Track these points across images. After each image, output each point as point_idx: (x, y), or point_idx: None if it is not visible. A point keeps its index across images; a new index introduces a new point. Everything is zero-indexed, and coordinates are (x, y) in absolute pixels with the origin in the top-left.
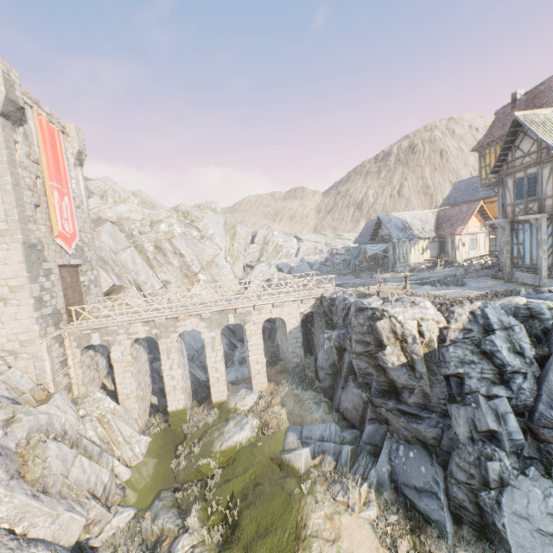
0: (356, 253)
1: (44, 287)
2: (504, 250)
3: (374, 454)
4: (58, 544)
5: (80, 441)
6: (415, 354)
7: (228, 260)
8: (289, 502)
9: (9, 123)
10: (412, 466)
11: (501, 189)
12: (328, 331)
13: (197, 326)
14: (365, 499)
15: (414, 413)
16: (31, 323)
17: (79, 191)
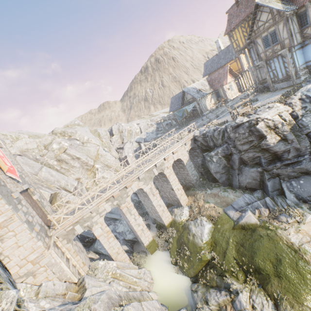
0: (181, 114)
1: (24, 212)
2: (266, 76)
3: (280, 194)
4: None
5: (129, 296)
6: (285, 132)
7: (106, 150)
8: (272, 239)
9: None
10: (306, 186)
11: (254, 46)
12: (206, 153)
13: (138, 186)
14: (300, 214)
15: (294, 161)
16: (33, 243)
17: None
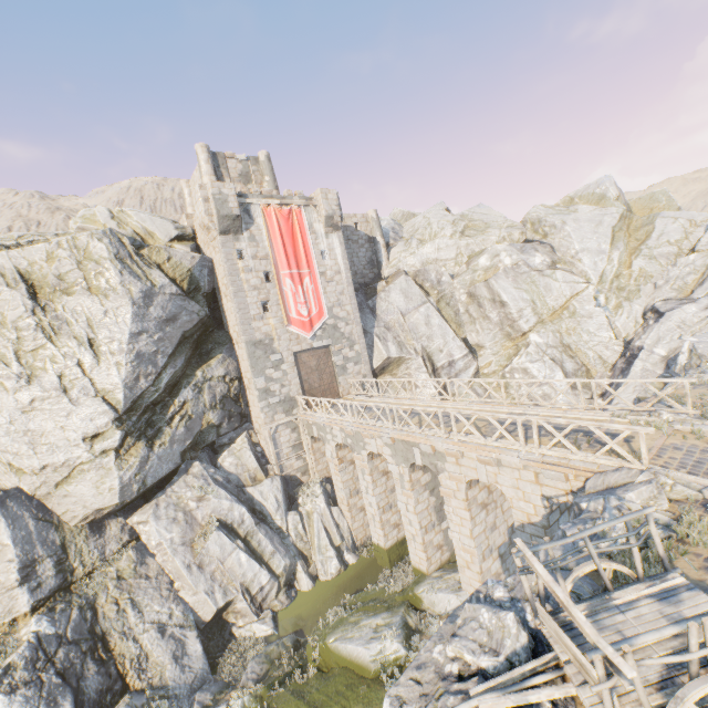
0: None
1: (272, 378)
2: None
3: None
4: (197, 613)
5: (256, 534)
6: None
7: (600, 302)
8: None
9: (230, 237)
10: None
11: None
12: None
13: (382, 450)
14: None
15: None
16: (259, 411)
17: (334, 261)
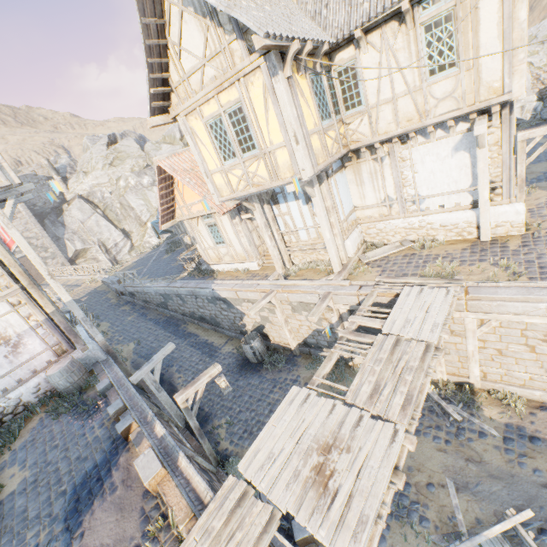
0: None
1: None
2: None
3: None
4: None
5: None
6: None
7: None
8: None
9: None
10: None
11: None
12: None
13: None
14: None
15: None
16: None
17: None
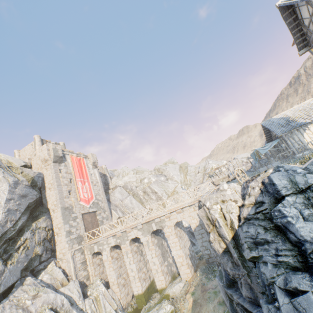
0: (254, 156)
1: (72, 225)
2: None
3: None
4: None
5: (71, 312)
6: (225, 238)
7: (183, 188)
8: None
9: (57, 164)
10: None
11: None
12: None
13: (137, 234)
14: None
15: (250, 310)
16: (65, 244)
17: (96, 178)
